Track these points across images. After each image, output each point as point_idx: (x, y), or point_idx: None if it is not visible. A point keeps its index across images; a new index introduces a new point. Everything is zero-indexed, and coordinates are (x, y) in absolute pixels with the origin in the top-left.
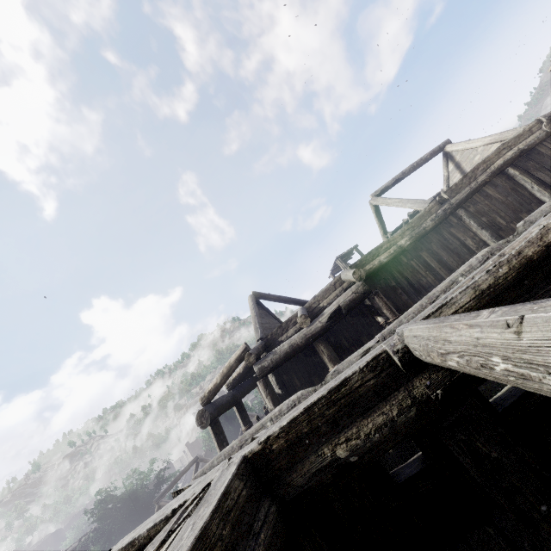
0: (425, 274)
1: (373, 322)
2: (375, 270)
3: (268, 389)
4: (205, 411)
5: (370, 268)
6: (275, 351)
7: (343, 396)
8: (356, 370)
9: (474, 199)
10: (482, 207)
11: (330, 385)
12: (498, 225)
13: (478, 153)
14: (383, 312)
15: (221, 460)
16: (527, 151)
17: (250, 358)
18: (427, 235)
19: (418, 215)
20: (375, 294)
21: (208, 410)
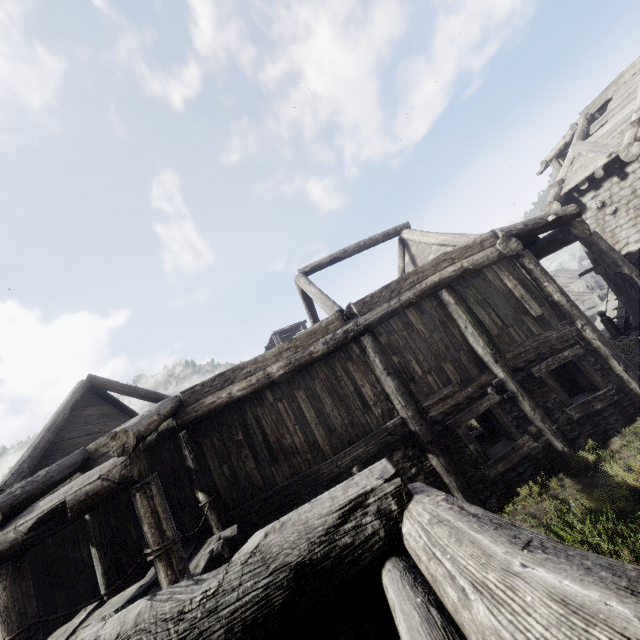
0: (293, 429)
1: (190, 499)
2: (219, 408)
3: None
4: None
5: (212, 402)
6: None
7: None
8: None
9: (391, 324)
10: (398, 339)
11: None
12: (412, 374)
13: (432, 252)
14: (143, 529)
15: None
16: (471, 272)
17: None
18: (313, 365)
19: (309, 330)
20: (139, 489)
21: None
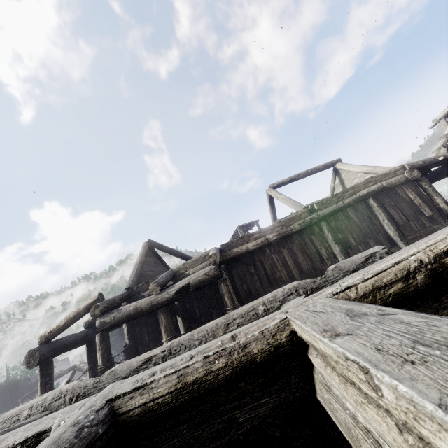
0: (281, 269)
1: None
2: (241, 254)
3: (102, 344)
4: (36, 351)
5: (238, 251)
6: (121, 310)
7: None
8: (8, 446)
9: (337, 216)
10: (341, 224)
11: None
12: (349, 244)
13: (357, 177)
14: (225, 299)
15: None
16: (388, 188)
17: (96, 310)
18: (292, 236)
19: (290, 217)
20: (223, 281)
21: (41, 351)
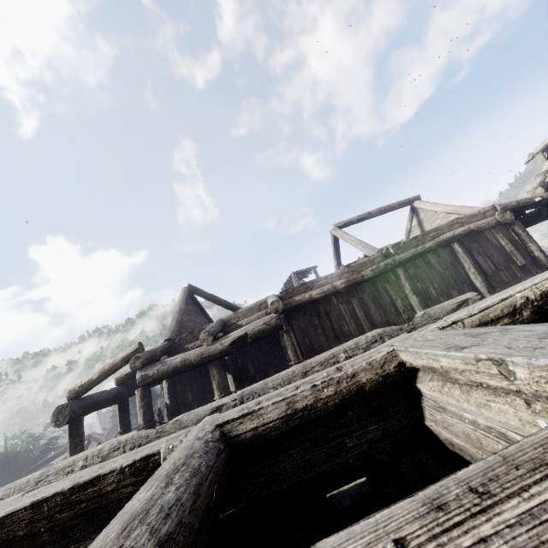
0: (349, 321)
1: (285, 355)
2: (304, 303)
3: (144, 401)
4: (66, 407)
5: (299, 299)
6: (166, 362)
7: (86, 499)
8: (116, 468)
9: (416, 262)
10: (421, 272)
11: (88, 473)
12: (429, 295)
13: (439, 218)
14: (287, 353)
15: (8, 493)
16: (476, 232)
17: (136, 362)
18: (363, 283)
19: (361, 261)
20: (286, 332)
21: (71, 407)
